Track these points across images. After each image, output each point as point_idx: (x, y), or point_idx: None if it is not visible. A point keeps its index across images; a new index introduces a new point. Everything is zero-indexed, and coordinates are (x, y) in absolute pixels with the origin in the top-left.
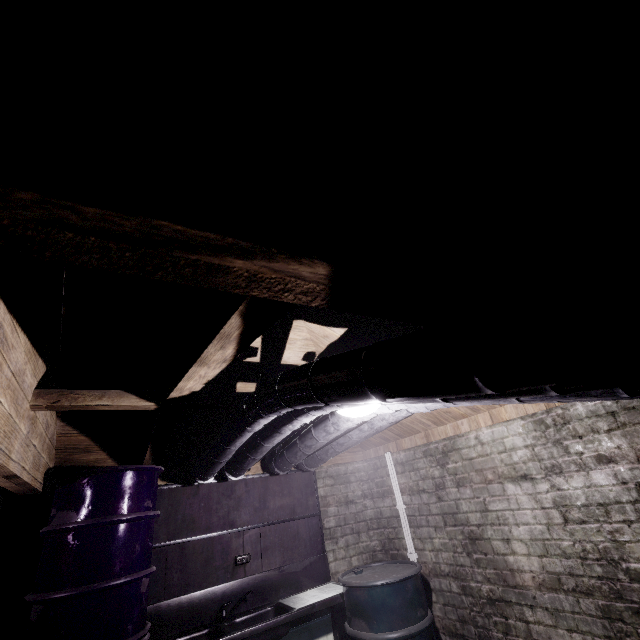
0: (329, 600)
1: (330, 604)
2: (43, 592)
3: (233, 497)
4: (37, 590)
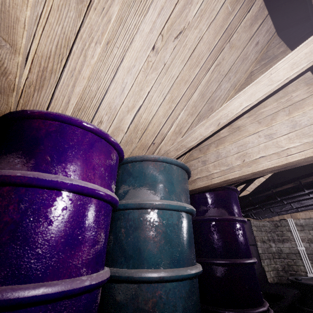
0: (297, 293)
1: (298, 295)
2: (221, 258)
3: None
4: (212, 256)
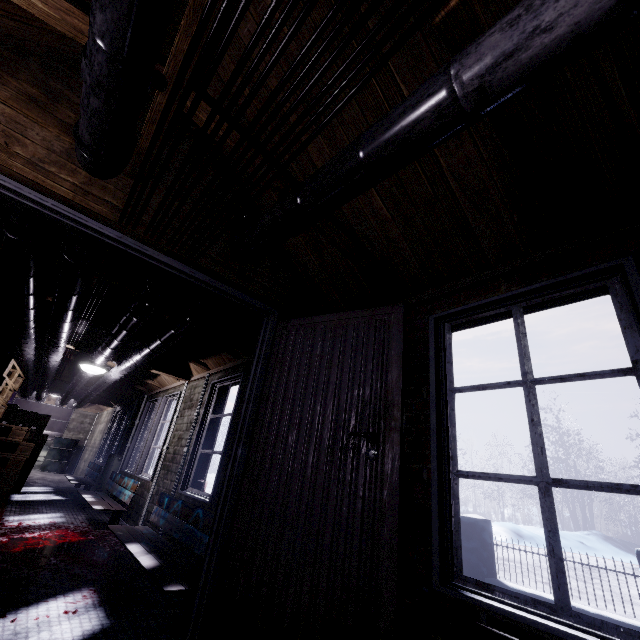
0: (50, 439)
1: (50, 440)
2: None
3: (40, 408)
4: None
